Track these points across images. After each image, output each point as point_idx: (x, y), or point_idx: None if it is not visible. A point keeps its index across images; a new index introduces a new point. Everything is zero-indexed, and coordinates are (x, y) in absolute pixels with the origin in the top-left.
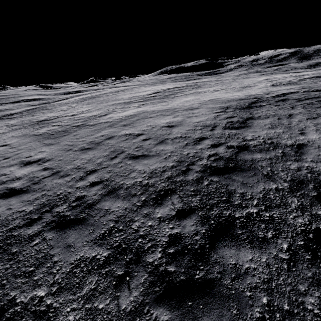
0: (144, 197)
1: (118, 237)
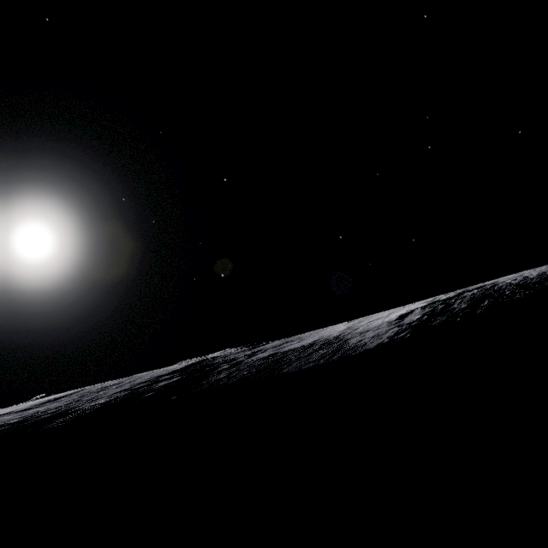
0: (23, 407)
1: (4, 414)
